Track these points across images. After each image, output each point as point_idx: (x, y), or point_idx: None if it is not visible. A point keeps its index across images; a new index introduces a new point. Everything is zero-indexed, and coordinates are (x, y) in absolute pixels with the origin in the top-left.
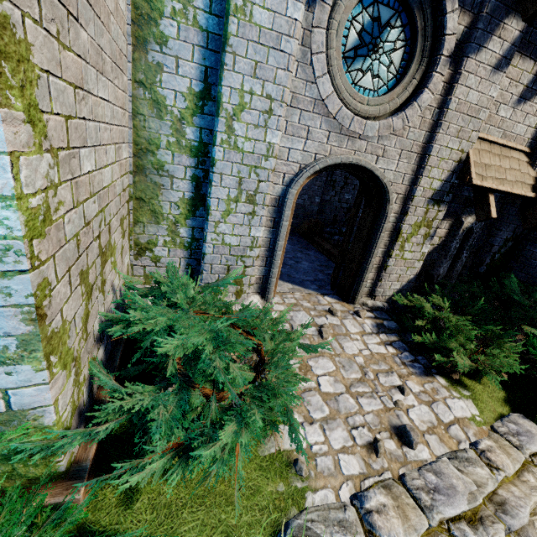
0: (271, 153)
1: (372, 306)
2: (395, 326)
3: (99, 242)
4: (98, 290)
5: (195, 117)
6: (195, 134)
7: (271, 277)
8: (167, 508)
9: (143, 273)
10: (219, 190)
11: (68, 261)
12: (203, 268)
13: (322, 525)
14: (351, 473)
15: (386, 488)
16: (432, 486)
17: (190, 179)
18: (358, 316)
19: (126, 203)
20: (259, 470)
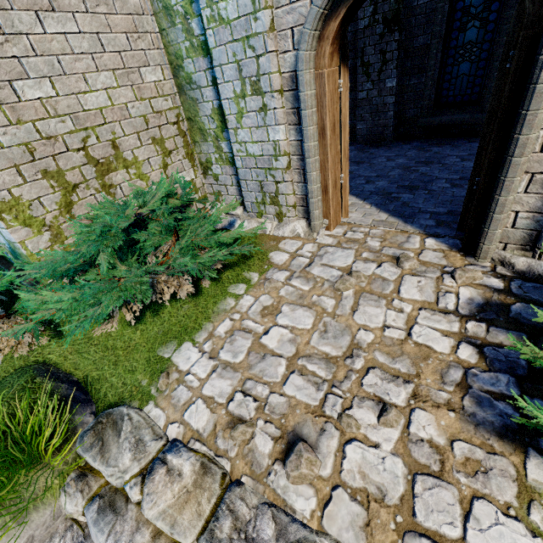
0: (258, 3)
1: (526, 271)
2: (542, 321)
3: (86, 153)
4: (95, 190)
5: (193, 3)
6: (199, 27)
7: (308, 197)
8: (89, 339)
9: (212, 191)
10: (225, 87)
11: (13, 160)
12: (241, 184)
13: (130, 428)
14: (190, 422)
15: (203, 468)
16: (252, 534)
17: (212, 84)
18: (452, 278)
19: (170, 125)
20: (146, 360)
